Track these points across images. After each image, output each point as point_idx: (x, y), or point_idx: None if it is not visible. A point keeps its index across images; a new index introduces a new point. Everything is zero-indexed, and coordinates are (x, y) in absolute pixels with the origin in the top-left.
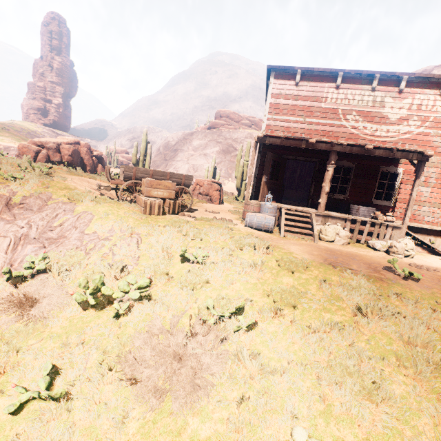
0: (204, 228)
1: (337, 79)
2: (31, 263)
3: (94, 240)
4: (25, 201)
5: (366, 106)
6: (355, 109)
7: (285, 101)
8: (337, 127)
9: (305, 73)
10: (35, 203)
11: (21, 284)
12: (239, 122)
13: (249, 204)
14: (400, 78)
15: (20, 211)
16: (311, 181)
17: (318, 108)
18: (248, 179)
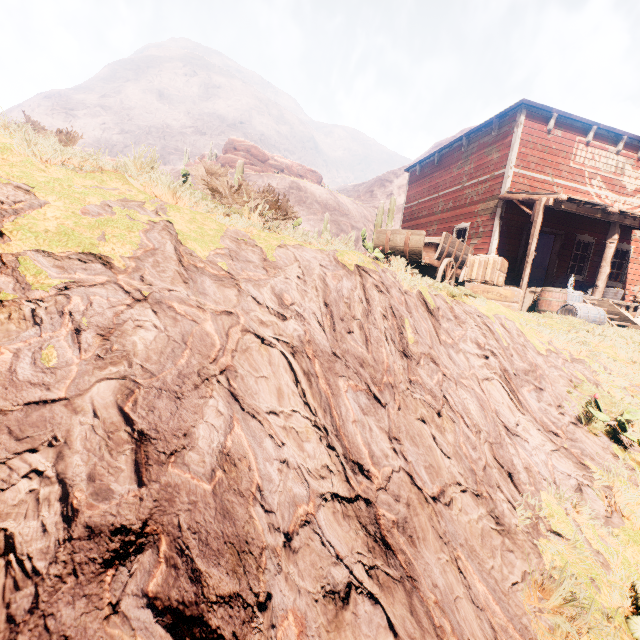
0: (609, 329)
1: (588, 134)
2: (619, 421)
3: (567, 365)
4: (436, 303)
5: (609, 171)
6: (600, 174)
7: (534, 152)
8: (582, 193)
9: (558, 119)
10: (443, 306)
11: (635, 463)
12: (266, 163)
13: (558, 291)
14: (639, 144)
15: (446, 325)
16: (550, 259)
17: (566, 167)
18: (529, 256)
